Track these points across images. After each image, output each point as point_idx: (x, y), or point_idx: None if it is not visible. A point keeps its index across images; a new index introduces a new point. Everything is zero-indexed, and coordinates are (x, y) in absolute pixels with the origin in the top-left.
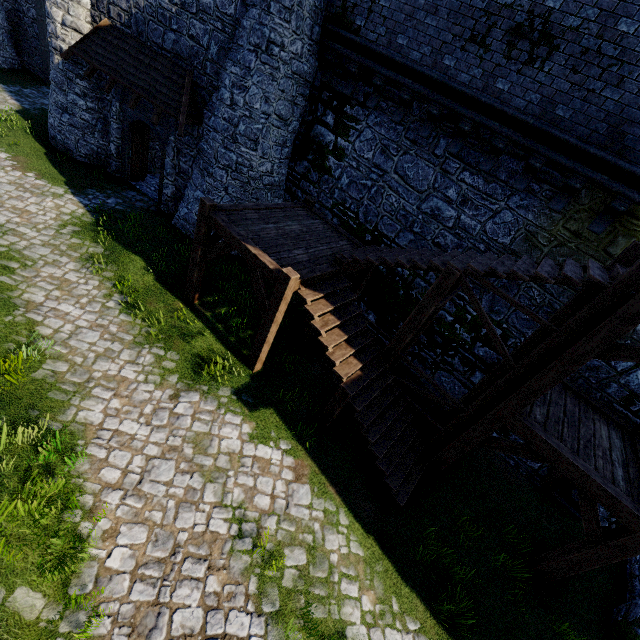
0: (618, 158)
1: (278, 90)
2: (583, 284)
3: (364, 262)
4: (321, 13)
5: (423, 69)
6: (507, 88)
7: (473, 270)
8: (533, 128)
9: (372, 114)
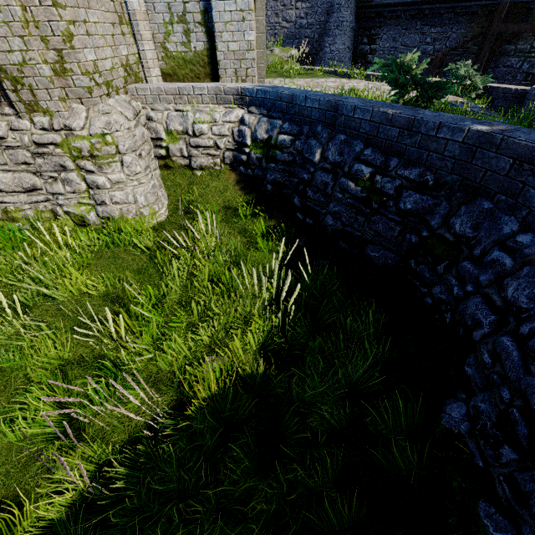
0: None
1: (347, 38)
2: (478, 35)
3: None
4: (355, 2)
5: (403, 1)
6: None
7: (444, 52)
8: None
9: (384, 28)
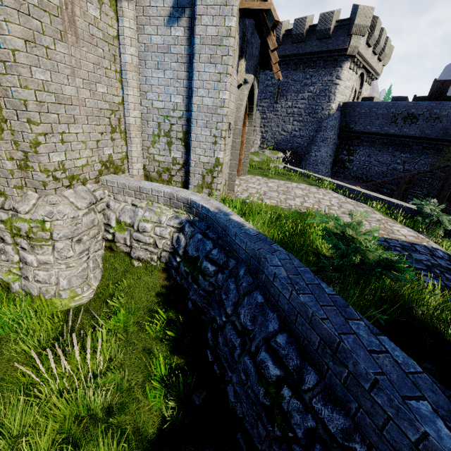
0: (449, 138)
1: (329, 149)
2: (444, 167)
3: (375, 183)
4: (339, 127)
5: (378, 132)
6: (407, 130)
7: (412, 174)
8: (419, 137)
9: (361, 147)
